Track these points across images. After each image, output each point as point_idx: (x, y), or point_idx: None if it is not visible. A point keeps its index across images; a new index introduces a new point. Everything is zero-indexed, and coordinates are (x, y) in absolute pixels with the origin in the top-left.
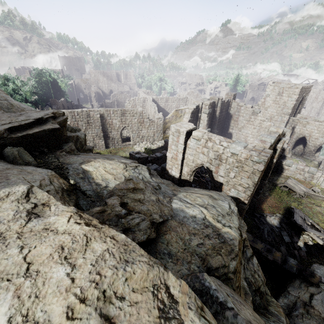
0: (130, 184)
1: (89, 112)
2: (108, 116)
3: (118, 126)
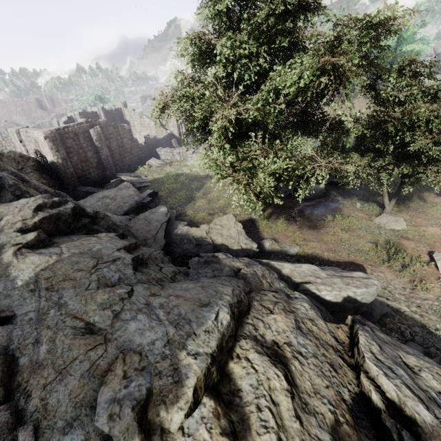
0: None
1: None
2: None
3: None
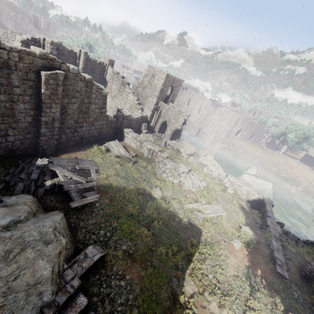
0: None
1: None
2: None
3: None
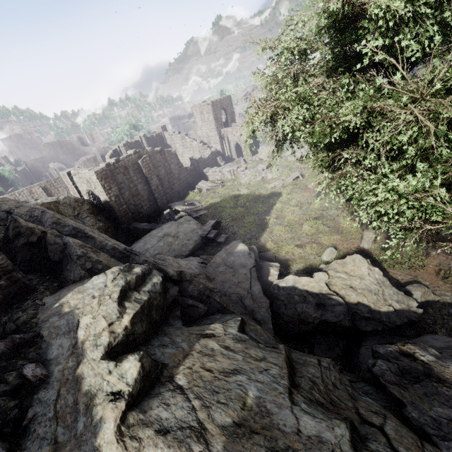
0: (1, 200)
1: (30, 189)
2: (51, 187)
3: (67, 193)
